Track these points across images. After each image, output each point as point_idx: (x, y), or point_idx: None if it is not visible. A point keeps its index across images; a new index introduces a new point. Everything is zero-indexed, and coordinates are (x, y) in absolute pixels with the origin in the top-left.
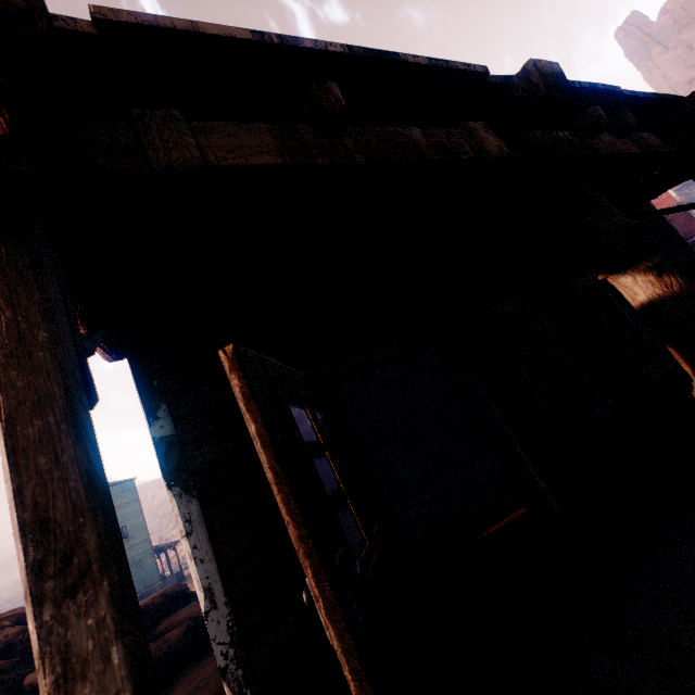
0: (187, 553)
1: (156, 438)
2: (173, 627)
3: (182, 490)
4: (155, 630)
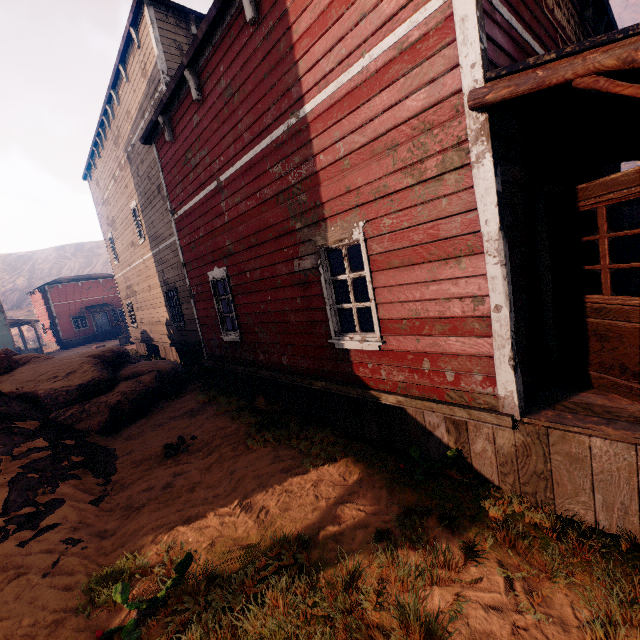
0: (502, 276)
1: (497, 190)
2: (139, 374)
3: (504, 235)
4: (122, 374)
